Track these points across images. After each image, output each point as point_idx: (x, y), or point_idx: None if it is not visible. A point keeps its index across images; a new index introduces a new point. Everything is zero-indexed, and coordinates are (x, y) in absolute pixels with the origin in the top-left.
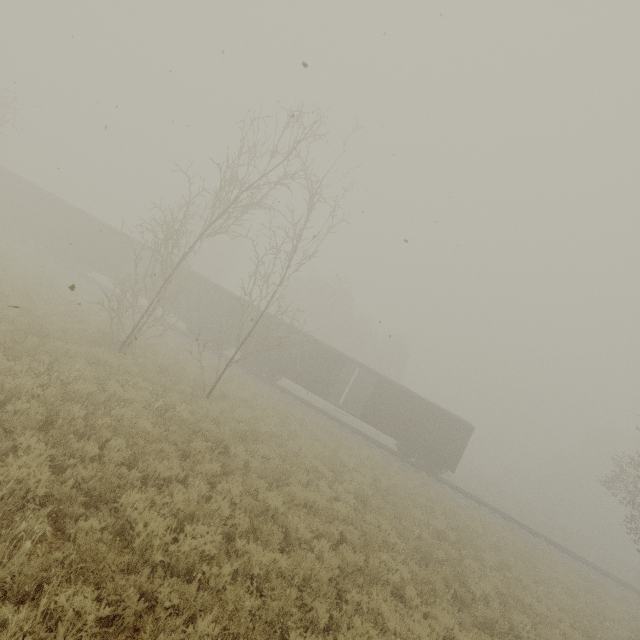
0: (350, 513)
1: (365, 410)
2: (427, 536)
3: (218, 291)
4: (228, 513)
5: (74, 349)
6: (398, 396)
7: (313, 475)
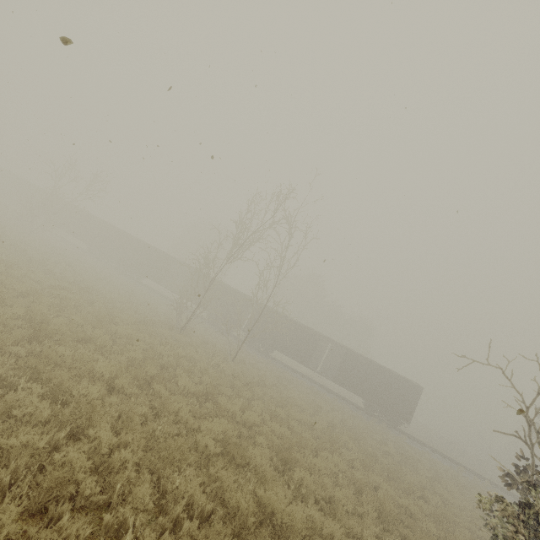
0: (324, 428)
1: (337, 374)
2: (376, 452)
3: (228, 290)
4: (260, 412)
5: (166, 332)
6: (361, 364)
7: (300, 409)
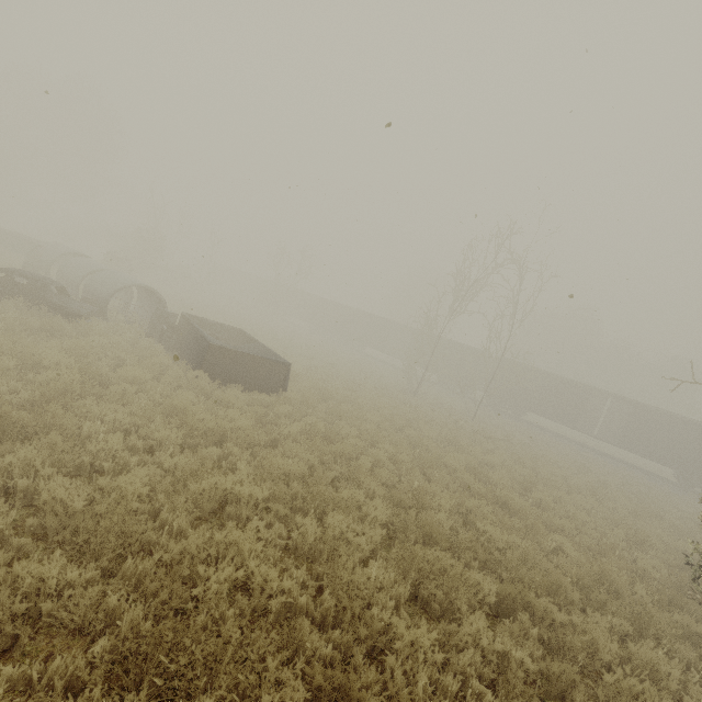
0: (585, 483)
1: (622, 437)
2: (669, 516)
3: (457, 347)
4: (503, 458)
5: (402, 396)
6: (662, 422)
7: (557, 466)
